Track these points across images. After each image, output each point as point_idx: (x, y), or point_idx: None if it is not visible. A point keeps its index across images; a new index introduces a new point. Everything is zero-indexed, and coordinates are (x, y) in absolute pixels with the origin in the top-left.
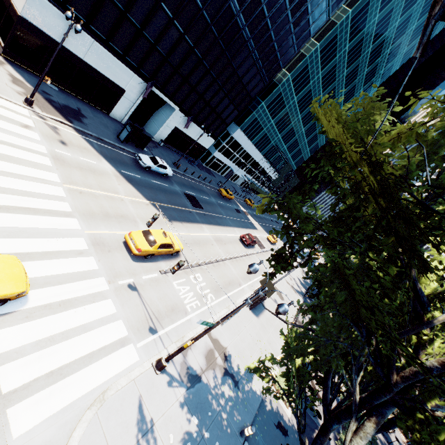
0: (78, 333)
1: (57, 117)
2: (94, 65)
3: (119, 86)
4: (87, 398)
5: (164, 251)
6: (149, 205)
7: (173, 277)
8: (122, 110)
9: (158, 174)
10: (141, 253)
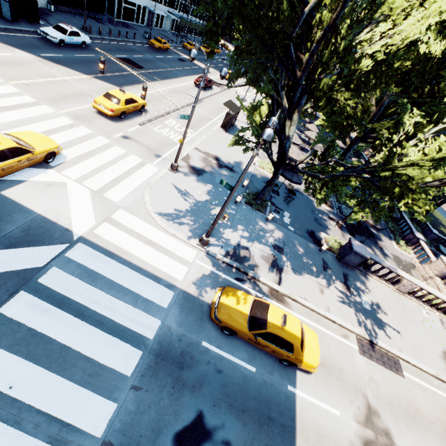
0: (111, 165)
1: None
2: None
3: None
4: (141, 187)
5: (131, 107)
6: (92, 79)
7: (152, 126)
8: None
9: (77, 47)
10: (115, 113)
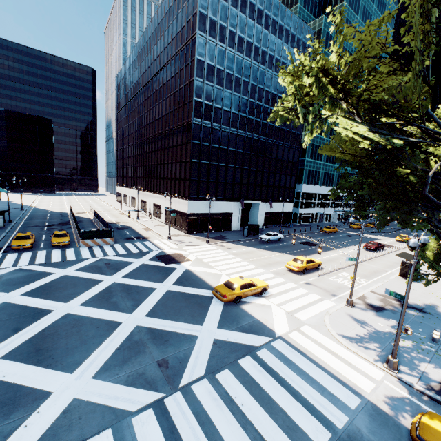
0: (298, 298)
1: (219, 241)
2: (215, 211)
3: (228, 213)
4: (321, 314)
5: (310, 265)
6: (284, 254)
7: (327, 277)
8: (235, 224)
9: (276, 241)
10: (299, 269)
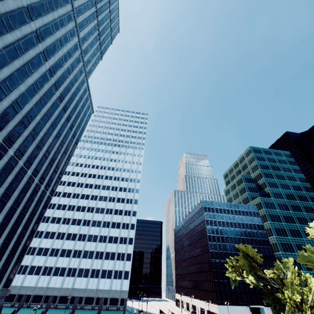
0: None
1: None
2: (234, 313)
3: None
4: None
5: None
6: None
7: None
8: None
9: None
10: None
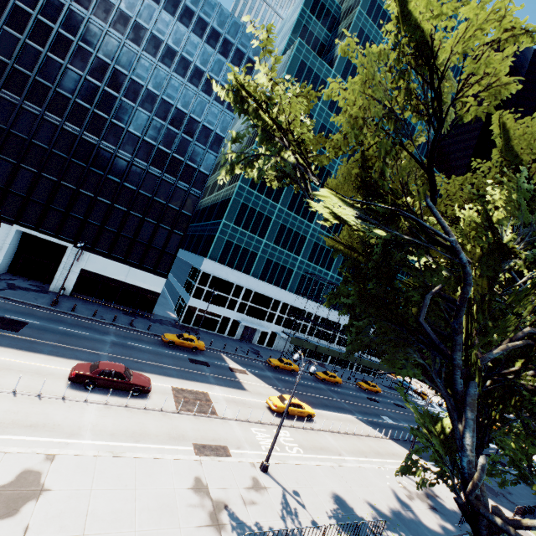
0: None
1: None
2: None
3: None
4: None
5: None
6: None
7: None
8: None
9: None
10: None
